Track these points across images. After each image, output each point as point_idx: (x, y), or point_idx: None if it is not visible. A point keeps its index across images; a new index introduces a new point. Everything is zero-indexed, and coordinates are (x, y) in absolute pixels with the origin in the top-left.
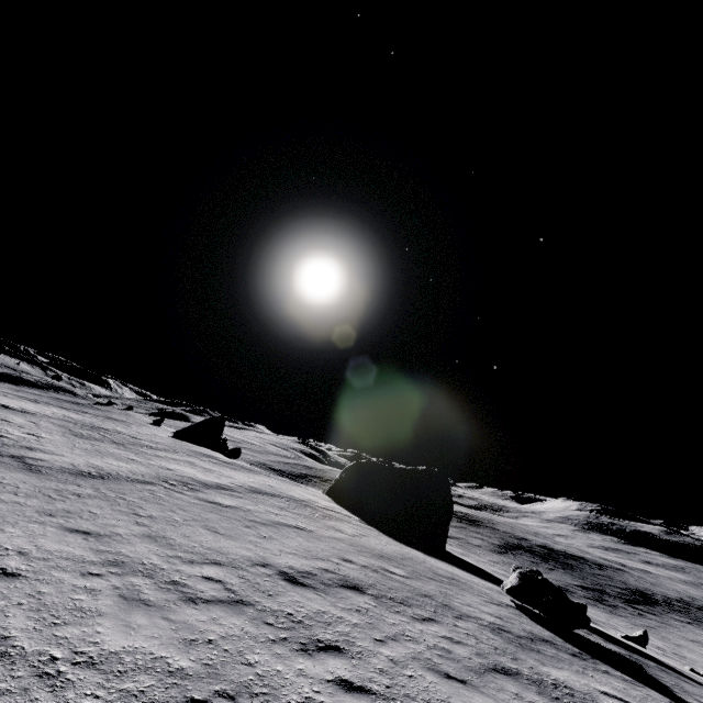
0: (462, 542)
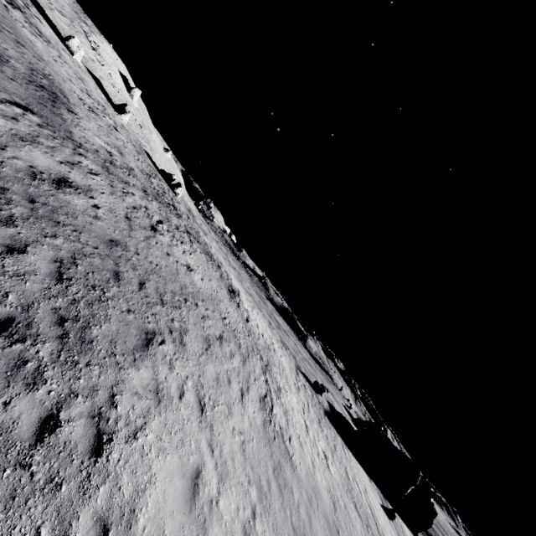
0: None
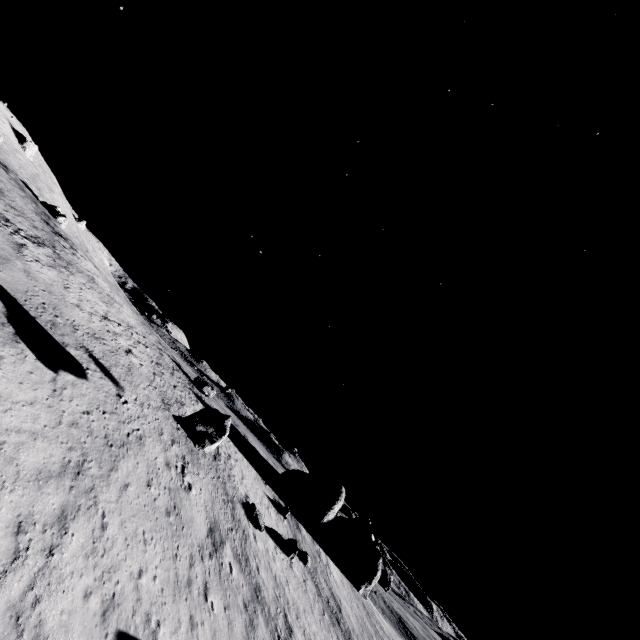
0: None
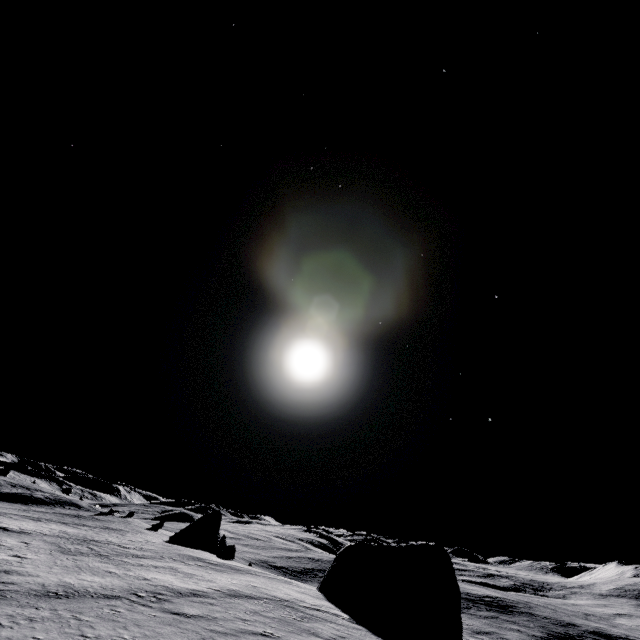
0: (495, 637)
